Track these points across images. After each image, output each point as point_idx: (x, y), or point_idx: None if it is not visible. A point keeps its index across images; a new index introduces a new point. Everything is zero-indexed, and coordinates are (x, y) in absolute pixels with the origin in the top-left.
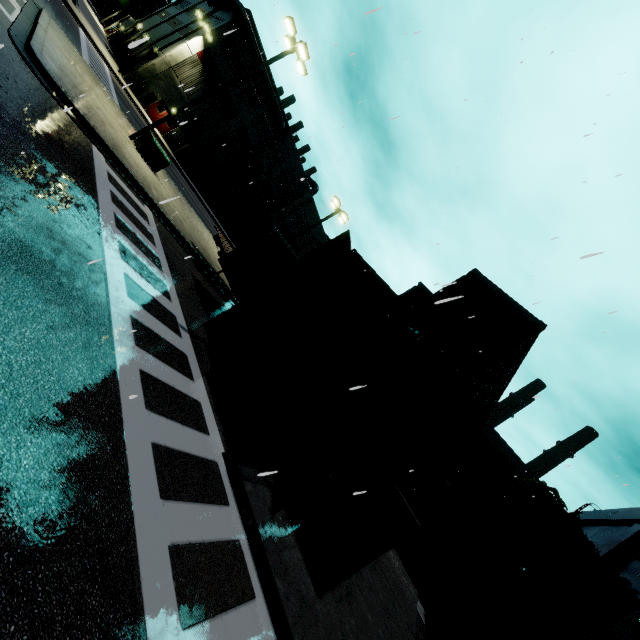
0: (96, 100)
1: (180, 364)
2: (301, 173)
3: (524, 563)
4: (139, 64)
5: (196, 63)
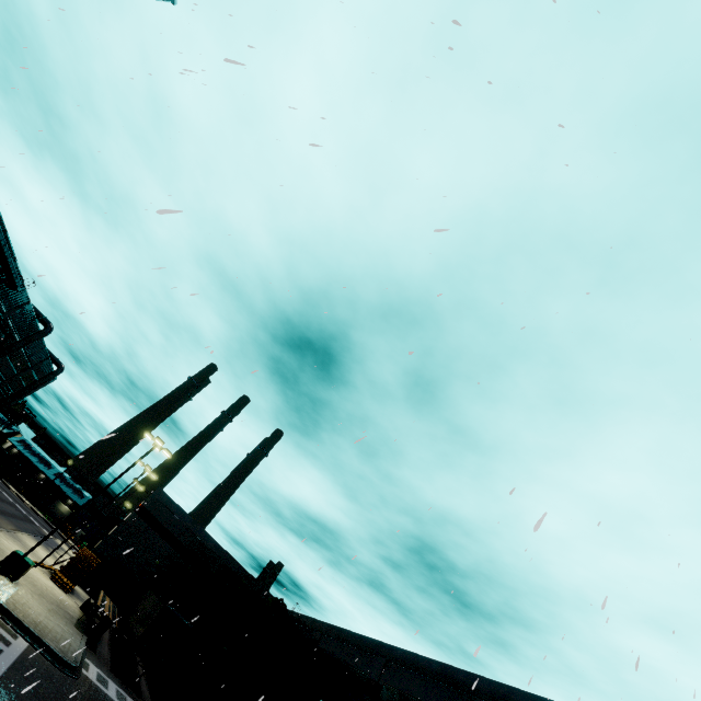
0: (9, 593)
1: None
2: (29, 315)
3: None
4: None
5: None
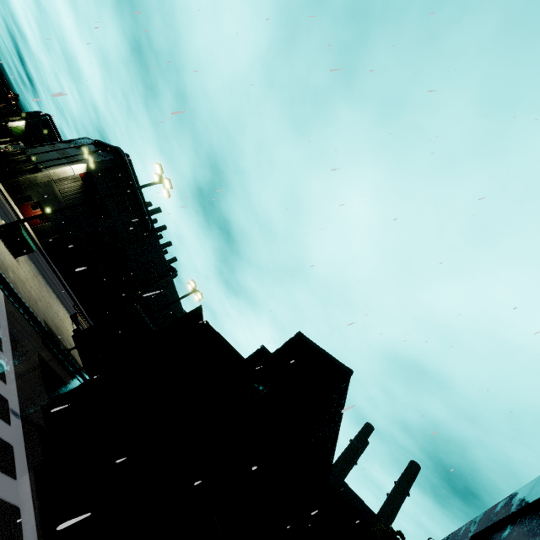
0: None
1: (1, 459)
2: (163, 261)
3: None
4: (21, 174)
5: (77, 180)
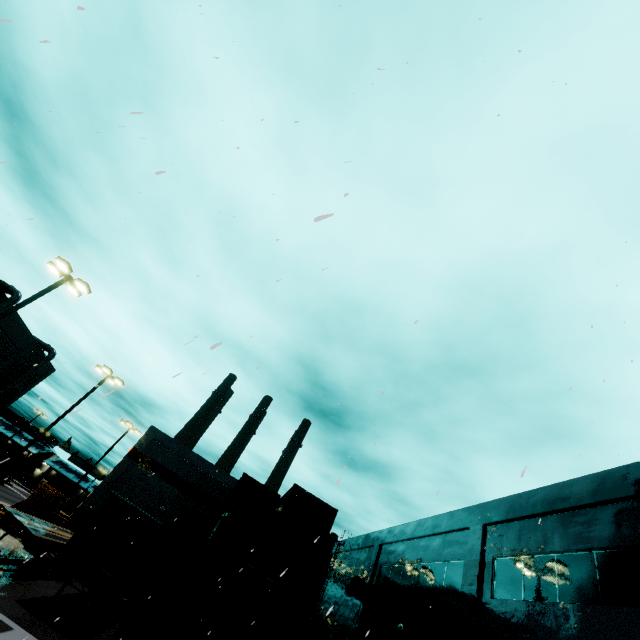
0: None
1: None
2: None
3: (330, 603)
4: None
5: None
